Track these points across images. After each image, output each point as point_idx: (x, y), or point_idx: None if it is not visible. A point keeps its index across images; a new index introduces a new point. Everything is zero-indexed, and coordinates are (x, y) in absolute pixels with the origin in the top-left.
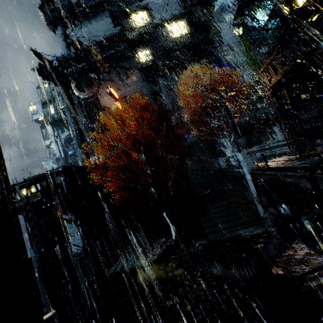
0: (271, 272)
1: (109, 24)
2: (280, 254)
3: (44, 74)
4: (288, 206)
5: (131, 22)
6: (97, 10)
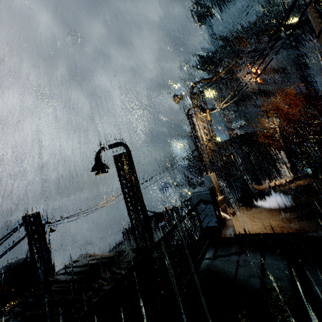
0: None
1: None
2: None
3: (201, 67)
4: None
5: None
6: None
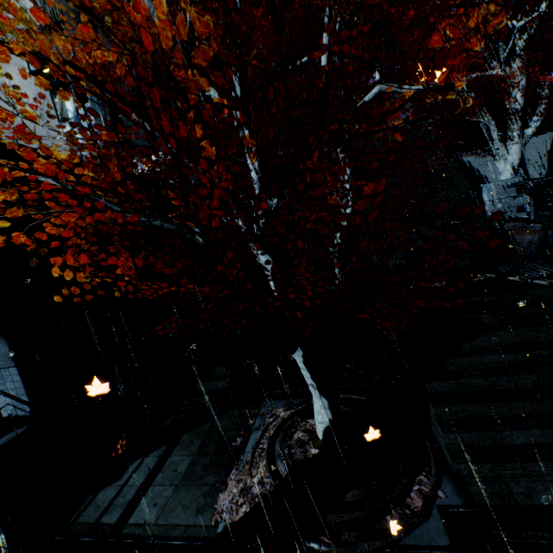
0: None
1: None
2: None
3: None
4: None
5: None
6: None
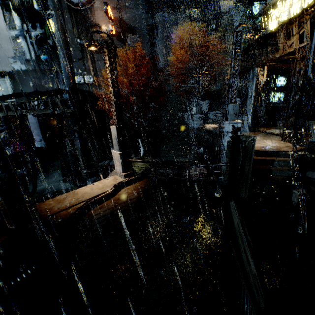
0: (184, 173)
1: None
2: (192, 169)
3: None
4: (203, 149)
5: None
6: None
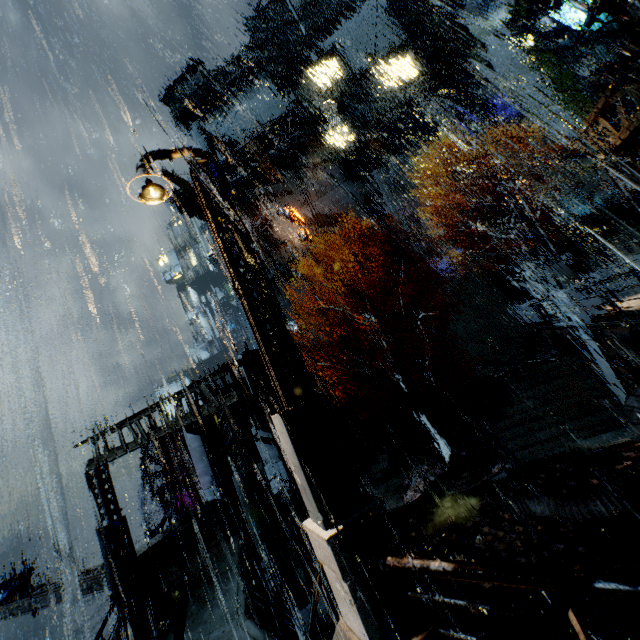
0: None
1: (272, 97)
2: None
3: (183, 205)
4: None
5: (311, 85)
6: (250, 78)
